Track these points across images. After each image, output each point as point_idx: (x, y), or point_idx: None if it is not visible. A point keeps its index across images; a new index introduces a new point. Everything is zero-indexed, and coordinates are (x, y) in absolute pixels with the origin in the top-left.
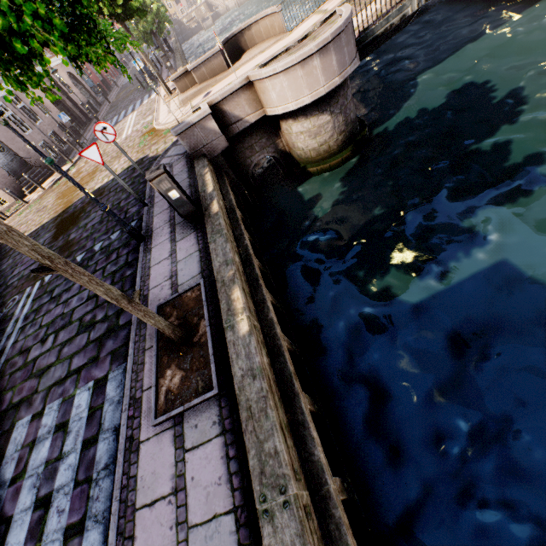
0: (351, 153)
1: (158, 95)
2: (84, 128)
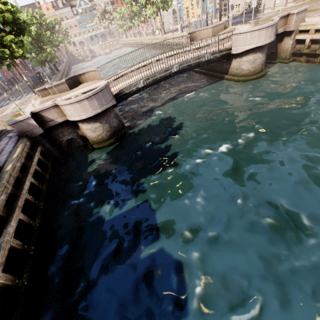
0: (114, 141)
1: (35, 94)
2: None
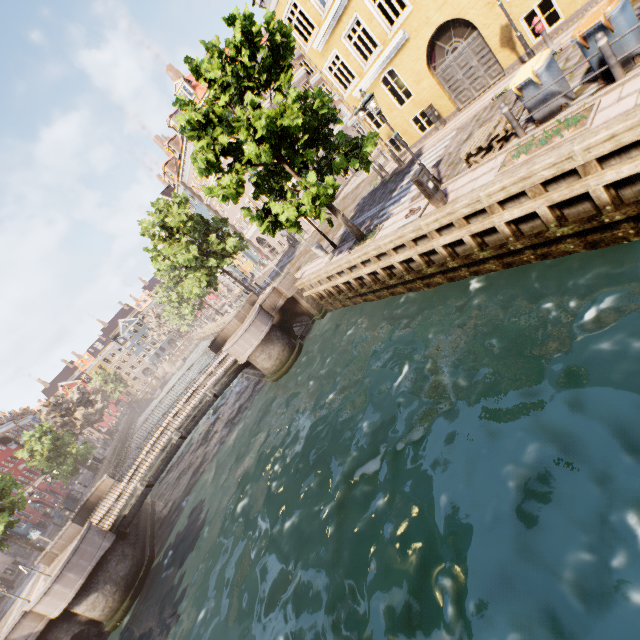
0: (131, 600)
1: None
2: (2, 599)
